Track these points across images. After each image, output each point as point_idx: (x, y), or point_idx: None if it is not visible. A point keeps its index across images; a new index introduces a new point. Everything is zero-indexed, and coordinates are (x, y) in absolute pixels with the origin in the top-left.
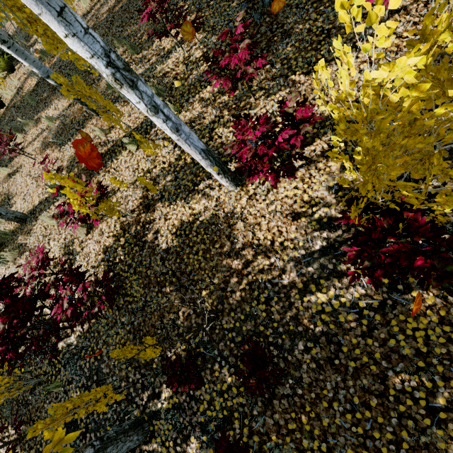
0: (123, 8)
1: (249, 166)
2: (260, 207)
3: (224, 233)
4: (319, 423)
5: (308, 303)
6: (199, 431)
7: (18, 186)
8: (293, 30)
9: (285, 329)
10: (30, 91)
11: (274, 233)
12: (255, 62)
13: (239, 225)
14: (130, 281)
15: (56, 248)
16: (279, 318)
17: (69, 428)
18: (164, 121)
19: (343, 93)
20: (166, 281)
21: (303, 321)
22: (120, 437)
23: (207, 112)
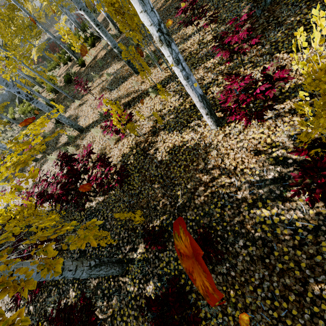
0: (166, 8)
1: (230, 109)
2: (232, 142)
3: (201, 156)
4: (243, 300)
5: (253, 214)
6: (156, 279)
7: (83, 112)
8: (285, 21)
9: (231, 228)
10: (100, 58)
11: (238, 162)
12: (250, 41)
13: (213, 153)
14: (134, 176)
15: (95, 150)
16: (229, 220)
17: (81, 254)
18: (181, 70)
19: (315, 56)
20: (156, 180)
21: (246, 226)
22: (109, 264)
23: (207, 76)
